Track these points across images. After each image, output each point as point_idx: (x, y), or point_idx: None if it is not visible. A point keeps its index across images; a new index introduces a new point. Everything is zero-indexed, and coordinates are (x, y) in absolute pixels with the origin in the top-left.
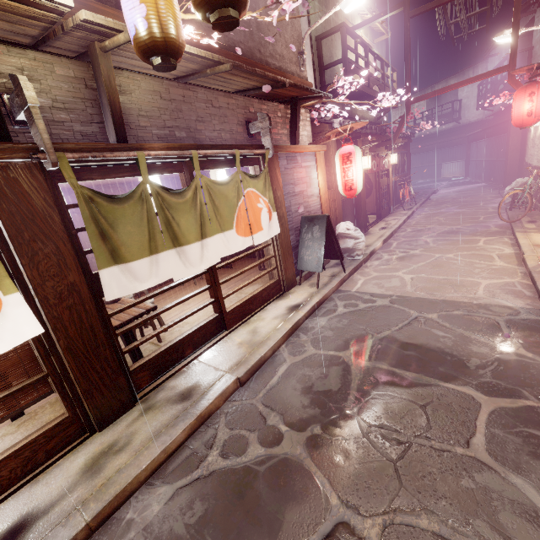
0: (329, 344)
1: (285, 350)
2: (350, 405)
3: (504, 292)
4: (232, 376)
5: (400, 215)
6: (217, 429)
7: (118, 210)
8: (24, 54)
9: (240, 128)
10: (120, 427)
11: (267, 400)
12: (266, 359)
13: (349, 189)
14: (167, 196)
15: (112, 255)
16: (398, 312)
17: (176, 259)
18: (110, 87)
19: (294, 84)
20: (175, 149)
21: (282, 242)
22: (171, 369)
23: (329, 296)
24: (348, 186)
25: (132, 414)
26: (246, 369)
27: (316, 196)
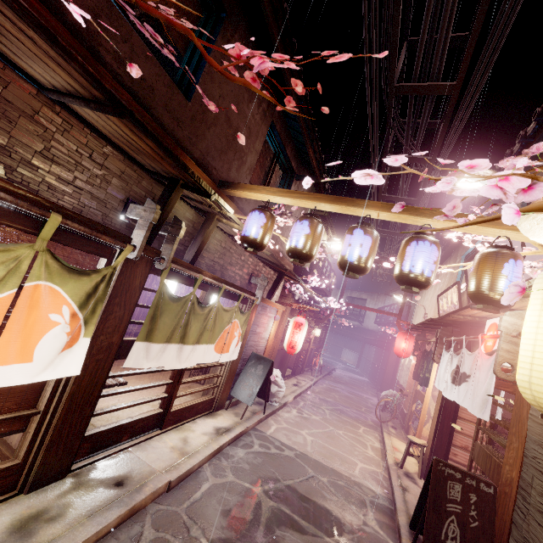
0: (246, 476)
1: (208, 469)
2: (260, 536)
3: (372, 477)
4: (165, 477)
5: (308, 378)
6: (143, 526)
7: (170, 305)
8: (179, 202)
9: (246, 276)
10: (50, 495)
11: (190, 512)
12: (192, 472)
13: (292, 347)
14: (197, 306)
15: (147, 333)
16: (300, 467)
17: (175, 352)
18: (208, 235)
19: (290, 271)
20: (215, 279)
21: (232, 366)
22: (106, 451)
23: (248, 431)
24: (292, 345)
25: (63, 485)
26: (179, 474)
27: (266, 339)
